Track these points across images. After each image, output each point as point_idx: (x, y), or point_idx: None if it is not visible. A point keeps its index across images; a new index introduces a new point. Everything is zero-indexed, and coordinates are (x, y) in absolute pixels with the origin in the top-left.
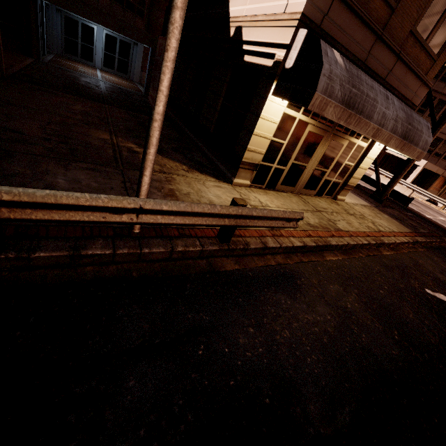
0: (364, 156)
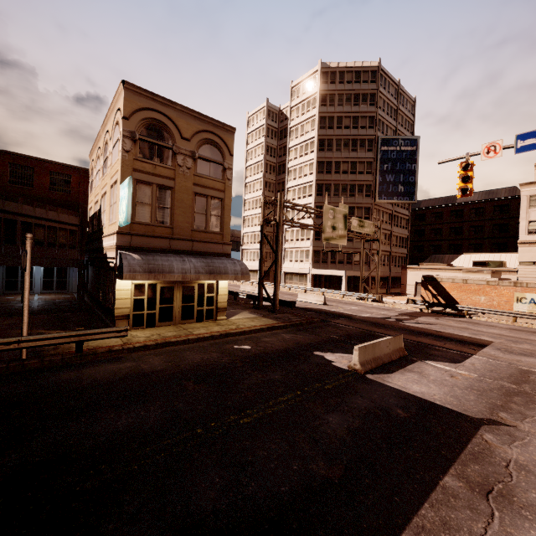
0: (218, 288)
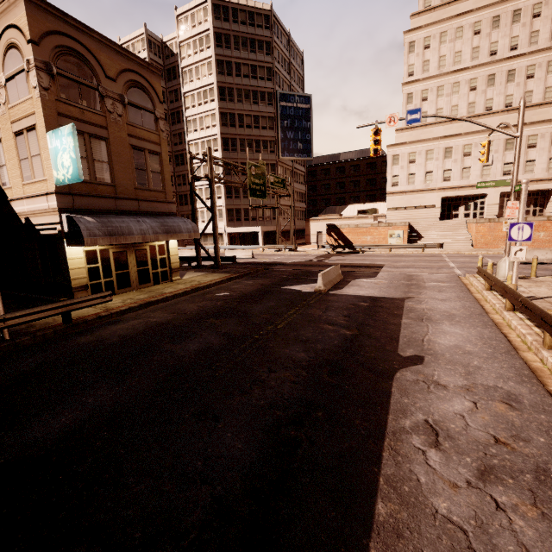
0: (168, 249)
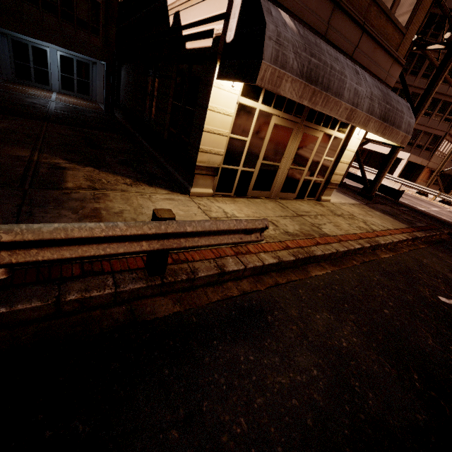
0: (343, 149)
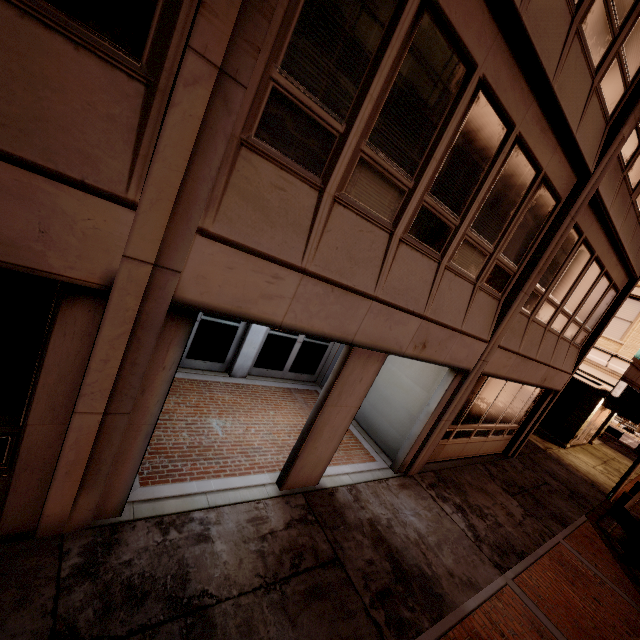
0: (611, 415)
